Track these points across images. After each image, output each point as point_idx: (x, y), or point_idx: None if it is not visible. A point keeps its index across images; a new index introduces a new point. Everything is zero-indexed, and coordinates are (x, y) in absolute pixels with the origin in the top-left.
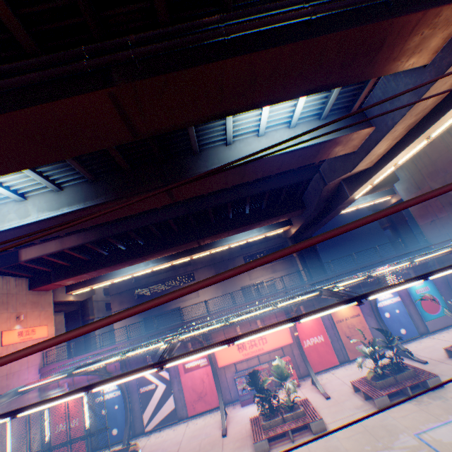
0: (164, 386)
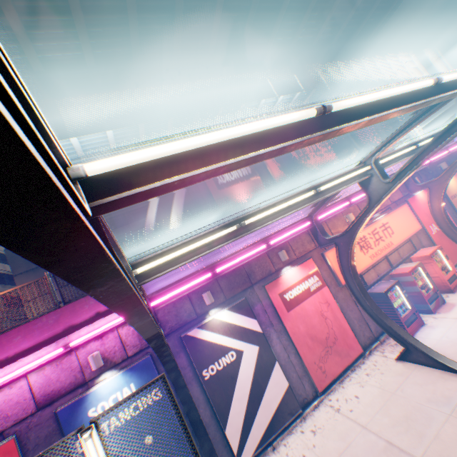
0: (254, 351)
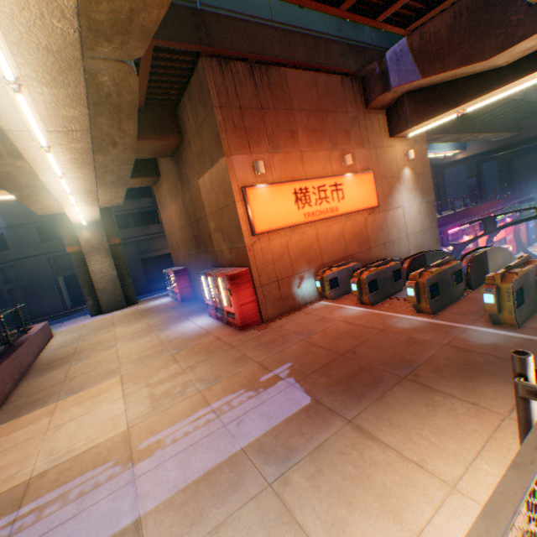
0: None
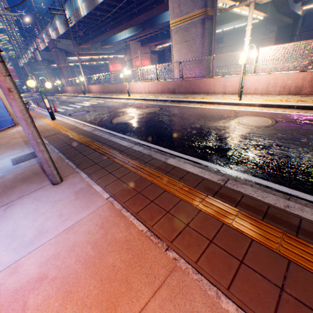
0: None
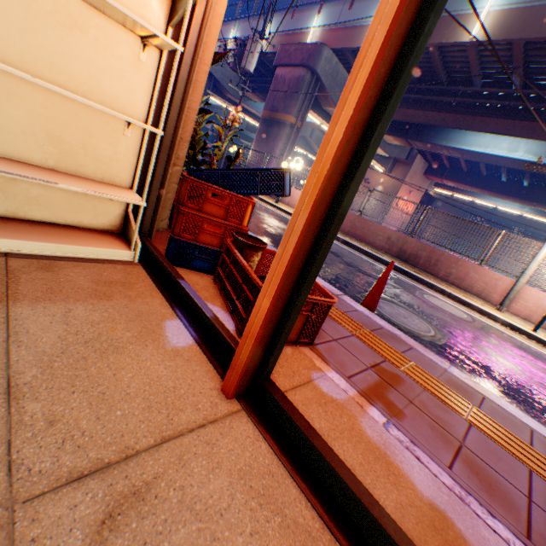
0: None
